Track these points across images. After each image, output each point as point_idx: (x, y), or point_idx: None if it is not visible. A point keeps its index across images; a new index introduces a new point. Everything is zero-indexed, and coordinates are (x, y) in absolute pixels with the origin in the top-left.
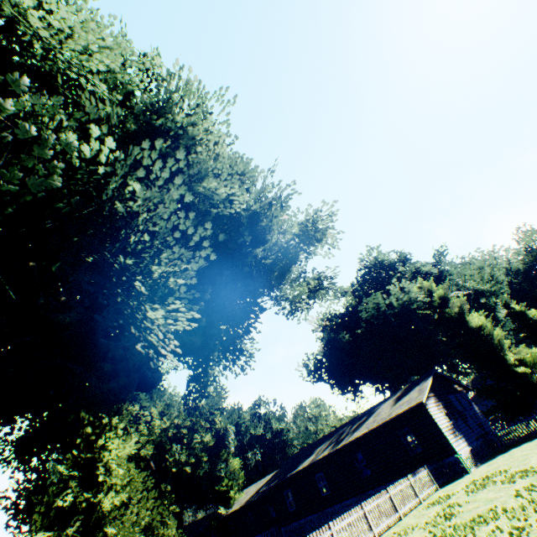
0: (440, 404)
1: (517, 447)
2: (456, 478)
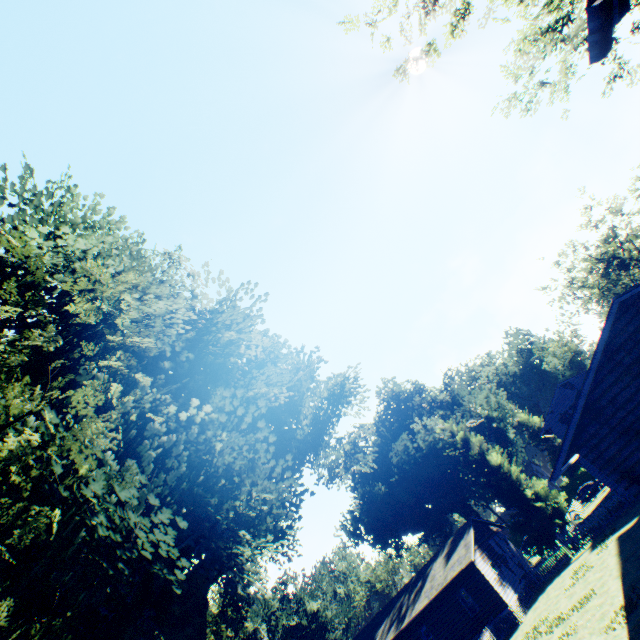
0: (484, 555)
1: (551, 584)
2: (512, 631)
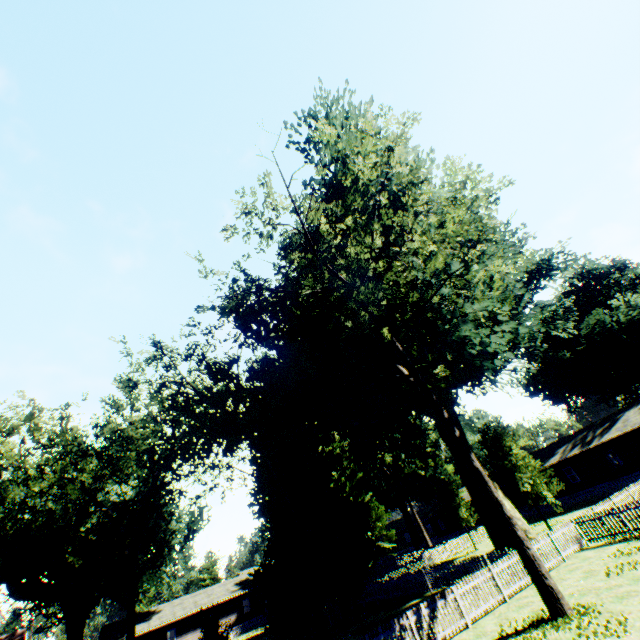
0: None
1: None
2: None
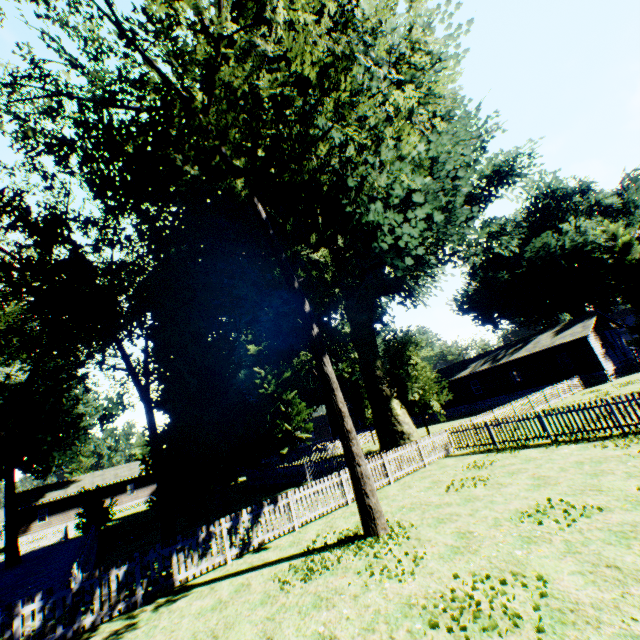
0: (597, 338)
1: None
2: (597, 385)
